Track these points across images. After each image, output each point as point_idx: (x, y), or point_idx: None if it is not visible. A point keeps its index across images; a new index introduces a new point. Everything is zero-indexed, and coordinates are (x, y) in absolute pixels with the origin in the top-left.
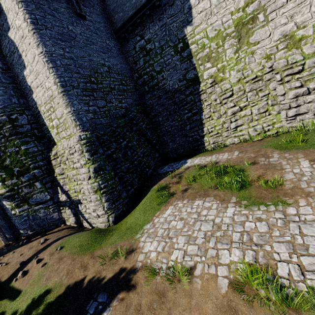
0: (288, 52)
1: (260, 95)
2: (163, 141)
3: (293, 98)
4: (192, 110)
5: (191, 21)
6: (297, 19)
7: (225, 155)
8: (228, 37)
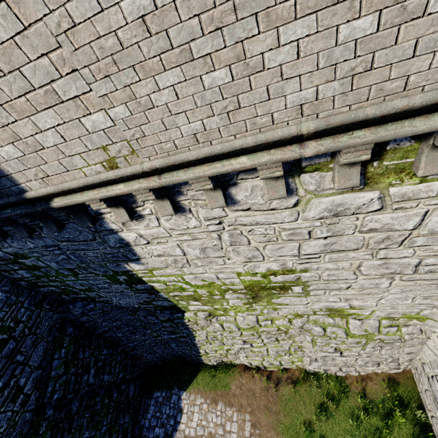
0: (328, 319)
1: (281, 343)
2: (135, 354)
3: (322, 356)
4: (177, 333)
5: (138, 260)
6: (354, 302)
7: (234, 426)
8: (232, 291)
